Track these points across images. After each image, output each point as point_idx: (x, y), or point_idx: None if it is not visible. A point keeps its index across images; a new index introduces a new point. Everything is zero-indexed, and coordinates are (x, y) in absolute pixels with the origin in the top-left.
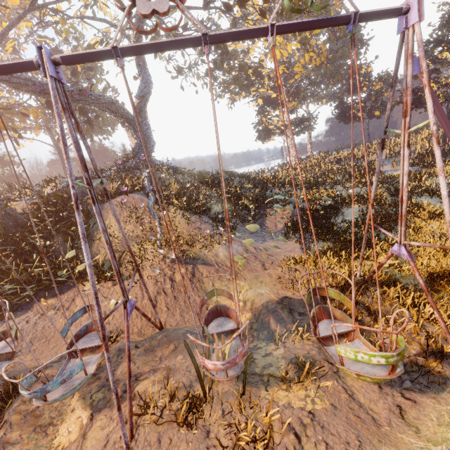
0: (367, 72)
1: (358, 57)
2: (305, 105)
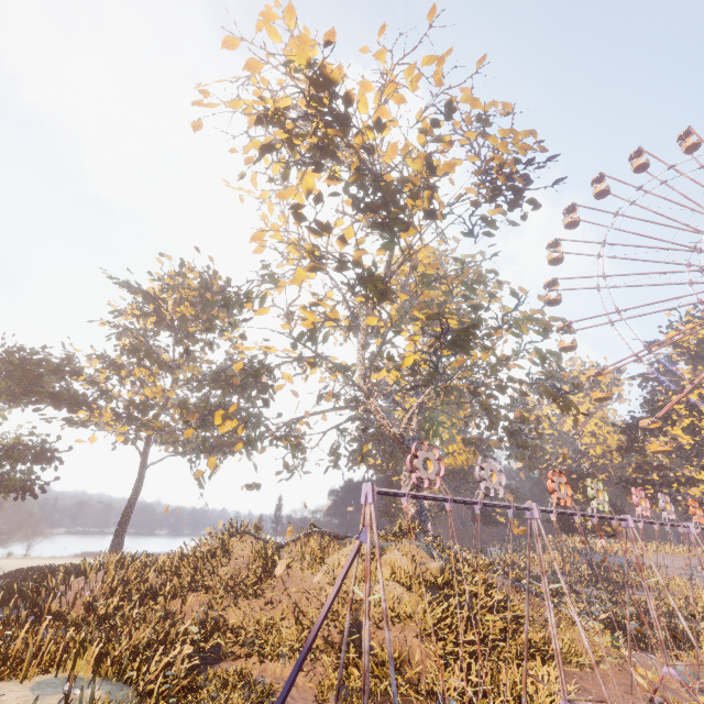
0: None
1: None
2: None
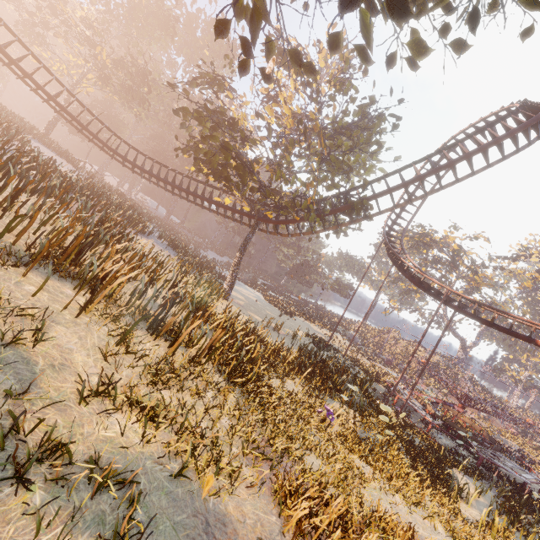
0: None
1: None
2: None
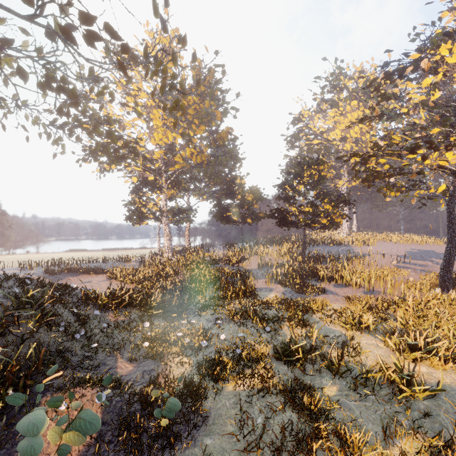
0: (241, 183)
1: (234, 169)
2: (186, 196)
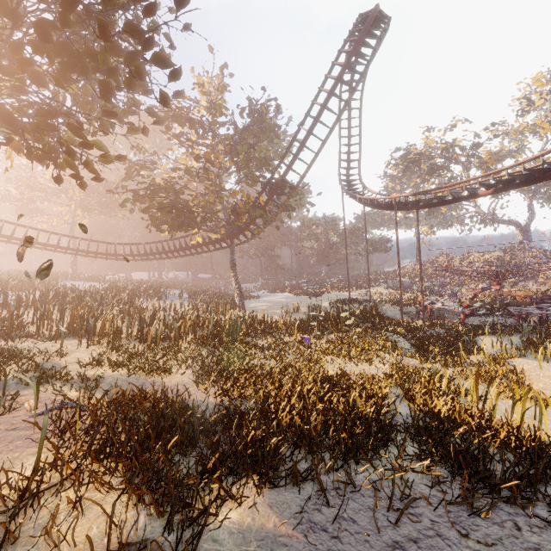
0: None
1: None
2: None
